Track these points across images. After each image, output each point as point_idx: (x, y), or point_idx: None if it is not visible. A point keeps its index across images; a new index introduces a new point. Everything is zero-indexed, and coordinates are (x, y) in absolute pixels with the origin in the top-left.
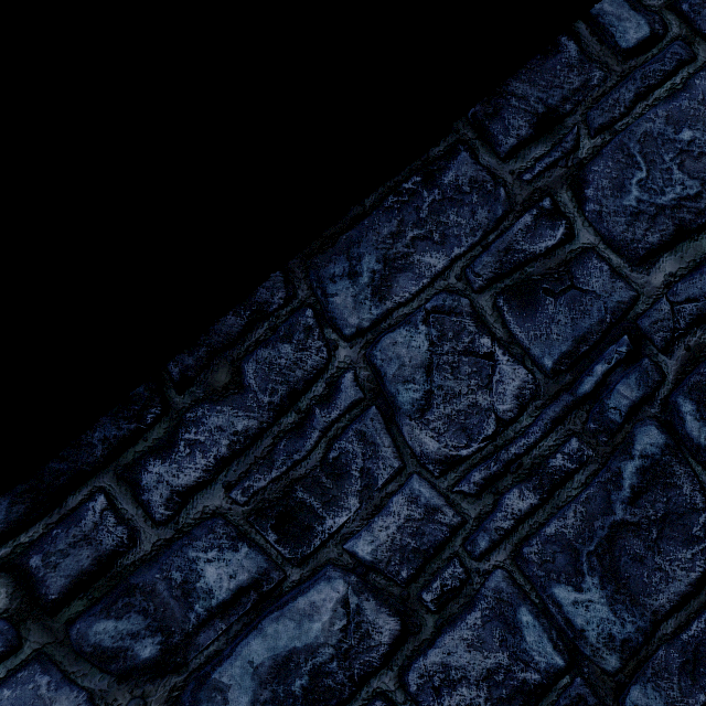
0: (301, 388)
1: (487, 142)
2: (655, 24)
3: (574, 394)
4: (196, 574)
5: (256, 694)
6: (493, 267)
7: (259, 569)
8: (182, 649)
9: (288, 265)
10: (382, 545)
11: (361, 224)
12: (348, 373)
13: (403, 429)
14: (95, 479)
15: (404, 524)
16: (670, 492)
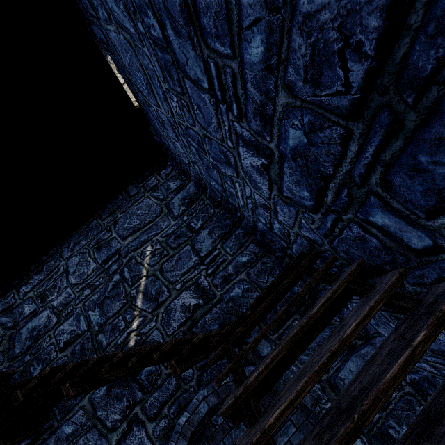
0: (53, 270)
1: (100, 218)
2: (138, 190)
3: (104, 268)
4: (24, 309)
5: (27, 335)
6: (95, 243)
7: (35, 308)
8: (17, 325)
9: (58, 245)
10: (59, 302)
11: (73, 236)
12: (62, 266)
13: (69, 278)
14: (13, 290)
15: (64, 298)
16: (118, 289)
